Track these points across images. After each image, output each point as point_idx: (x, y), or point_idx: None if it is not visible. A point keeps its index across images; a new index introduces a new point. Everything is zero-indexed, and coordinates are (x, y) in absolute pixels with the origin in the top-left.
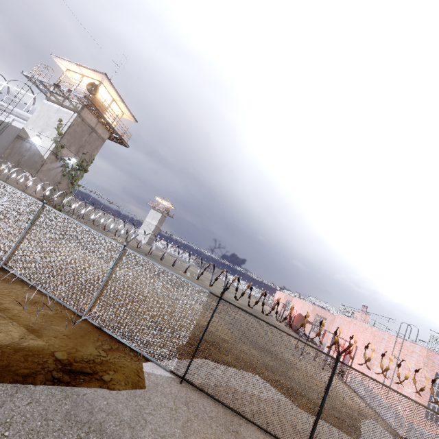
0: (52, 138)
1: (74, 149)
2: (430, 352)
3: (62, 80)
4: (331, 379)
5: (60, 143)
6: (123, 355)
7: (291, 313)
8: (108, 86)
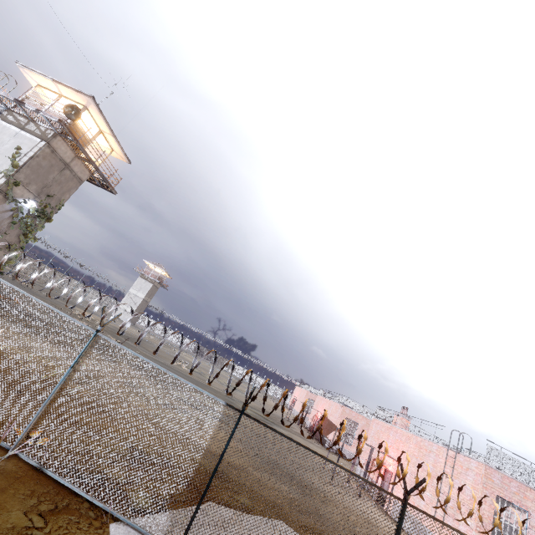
0: (2, 170)
1: (34, 189)
2: (488, 468)
3: (28, 97)
4: (399, 533)
5: (14, 178)
6: (75, 519)
7: (315, 417)
8: (94, 113)
